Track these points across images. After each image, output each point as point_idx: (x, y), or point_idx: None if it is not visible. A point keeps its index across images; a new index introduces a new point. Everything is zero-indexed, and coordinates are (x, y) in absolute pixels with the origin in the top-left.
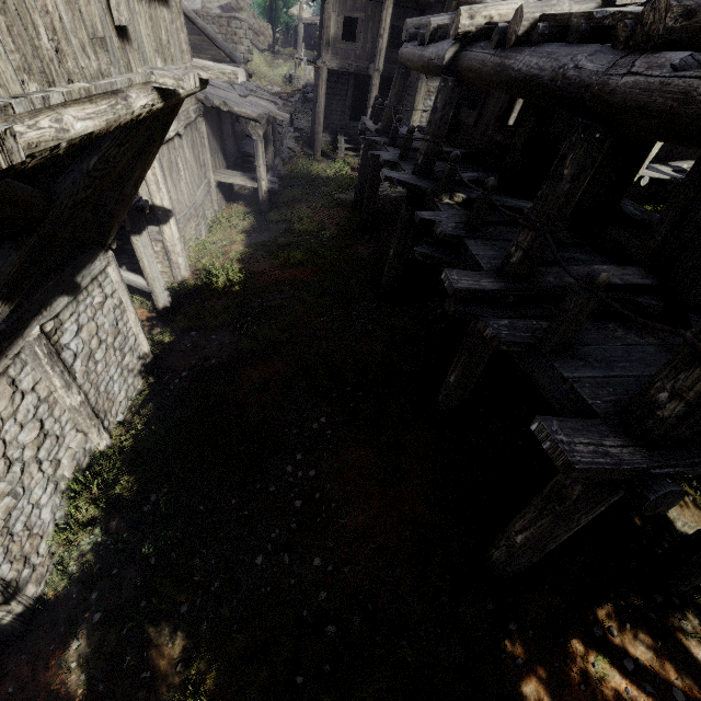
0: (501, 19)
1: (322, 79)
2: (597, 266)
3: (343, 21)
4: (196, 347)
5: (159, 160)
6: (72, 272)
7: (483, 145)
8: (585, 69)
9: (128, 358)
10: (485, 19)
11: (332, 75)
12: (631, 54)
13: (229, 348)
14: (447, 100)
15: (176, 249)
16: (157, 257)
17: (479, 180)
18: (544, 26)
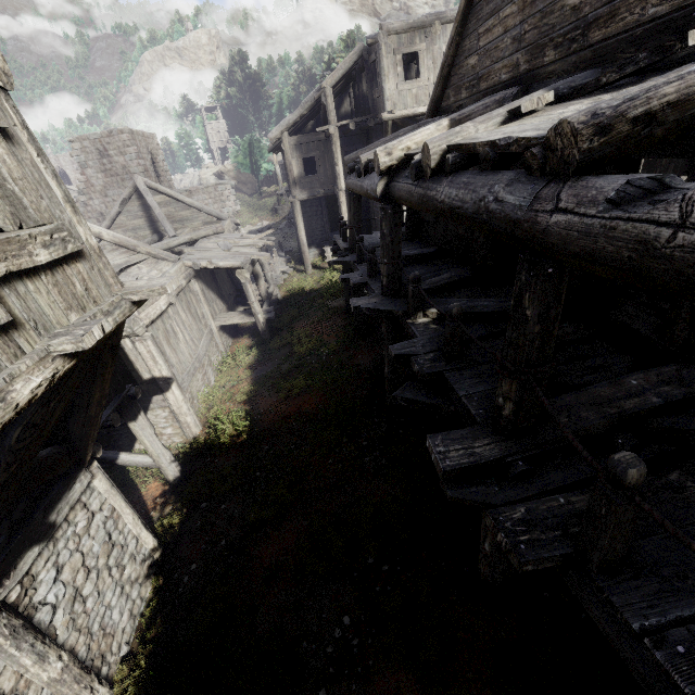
0: (418, 146)
1: (297, 209)
2: (617, 456)
3: (305, 159)
4: (206, 525)
5: (152, 337)
6: (44, 513)
7: (449, 238)
8: (506, 203)
9: (129, 569)
10: (403, 151)
11: (305, 202)
12: (552, 181)
13: (238, 520)
14: (391, 225)
15: (183, 410)
16: (167, 422)
17: (451, 281)
18: (454, 156)
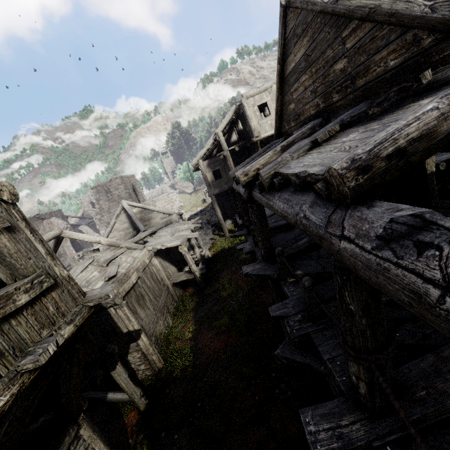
0: (264, 166)
1: (213, 200)
2: None
3: (215, 170)
4: None
5: (126, 304)
6: None
7: None
8: (311, 221)
9: None
10: (255, 171)
11: (218, 194)
12: (338, 208)
13: None
14: (258, 216)
15: (149, 351)
16: (140, 361)
17: (310, 244)
18: (278, 180)
